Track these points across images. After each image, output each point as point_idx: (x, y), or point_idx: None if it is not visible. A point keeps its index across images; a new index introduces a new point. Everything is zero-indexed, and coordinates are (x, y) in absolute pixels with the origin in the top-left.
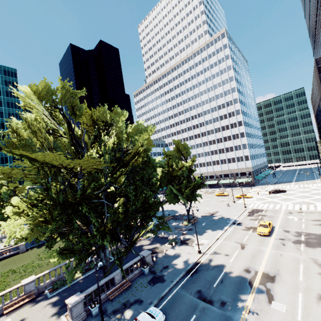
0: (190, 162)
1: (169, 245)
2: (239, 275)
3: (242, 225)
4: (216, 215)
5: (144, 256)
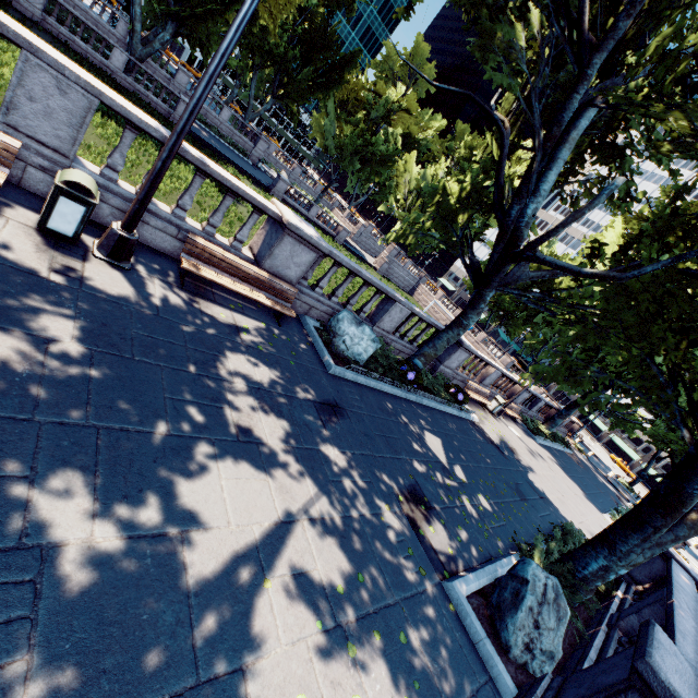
0: None
1: None
2: None
3: None
4: None
5: None
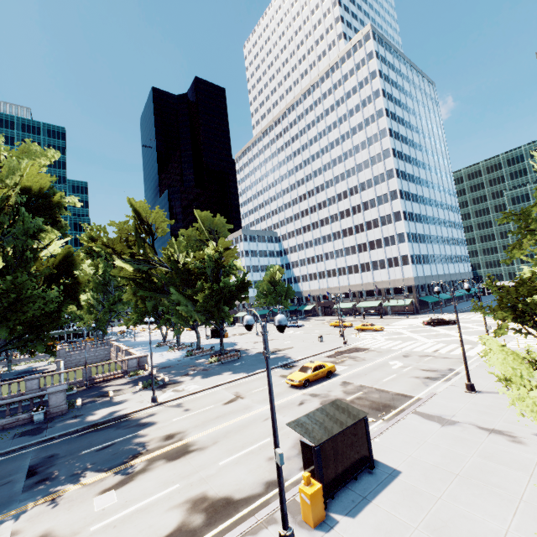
0: (213, 248)
1: (138, 388)
2: (146, 442)
3: (290, 370)
4: (279, 353)
5: (46, 391)
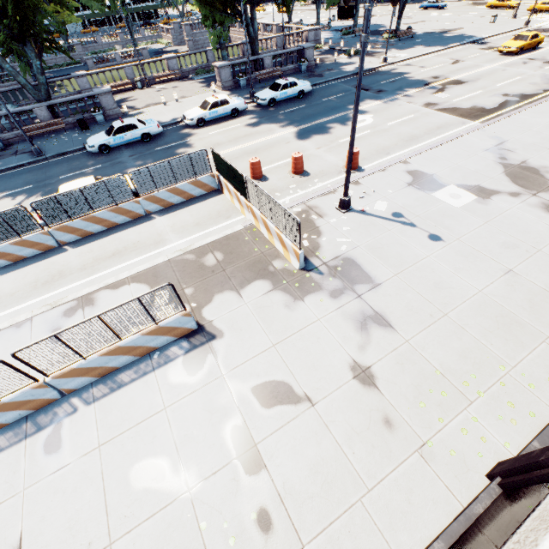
0: None
1: (345, 56)
2: (420, 80)
3: (484, 45)
4: (453, 33)
5: (304, 47)
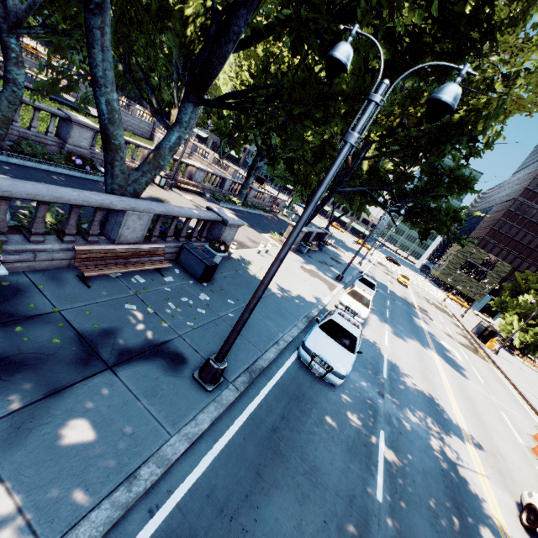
0: None
1: None
2: (402, 297)
3: (378, 268)
4: (348, 245)
5: (327, 233)
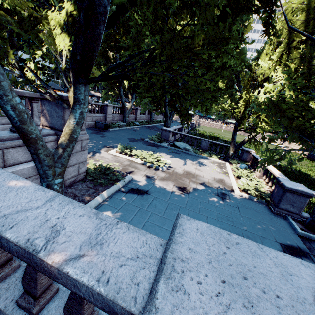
0: None
1: None
2: None
3: None
4: None
5: None
